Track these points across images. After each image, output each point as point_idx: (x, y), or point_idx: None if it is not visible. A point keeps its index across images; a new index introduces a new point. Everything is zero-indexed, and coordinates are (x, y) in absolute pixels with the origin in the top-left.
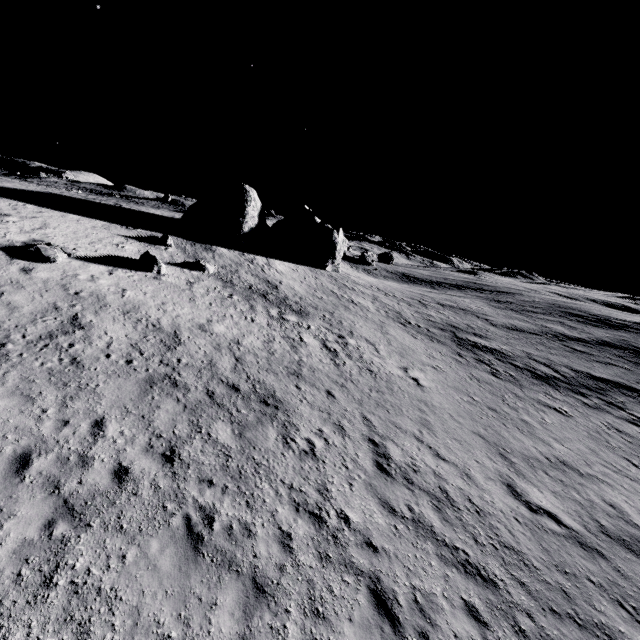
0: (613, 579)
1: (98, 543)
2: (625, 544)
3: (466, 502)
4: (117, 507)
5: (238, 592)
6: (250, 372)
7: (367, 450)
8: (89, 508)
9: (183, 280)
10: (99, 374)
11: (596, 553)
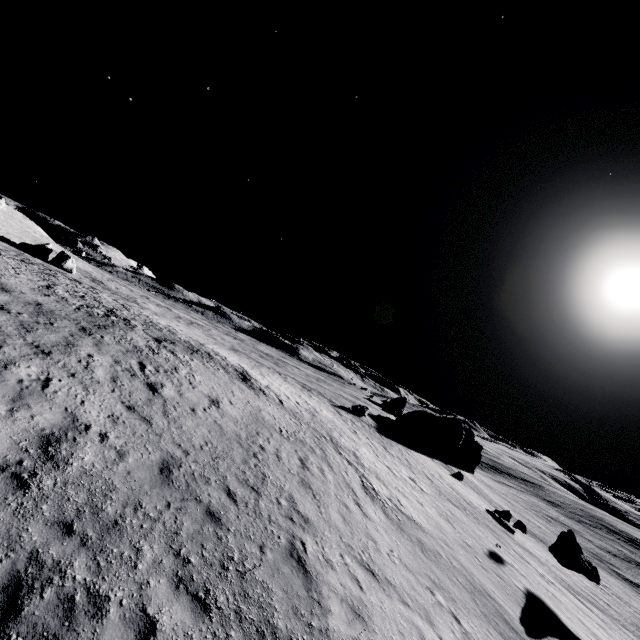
0: None
1: None
2: None
3: None
4: None
5: None
6: None
7: None
8: None
9: None
10: None
11: None
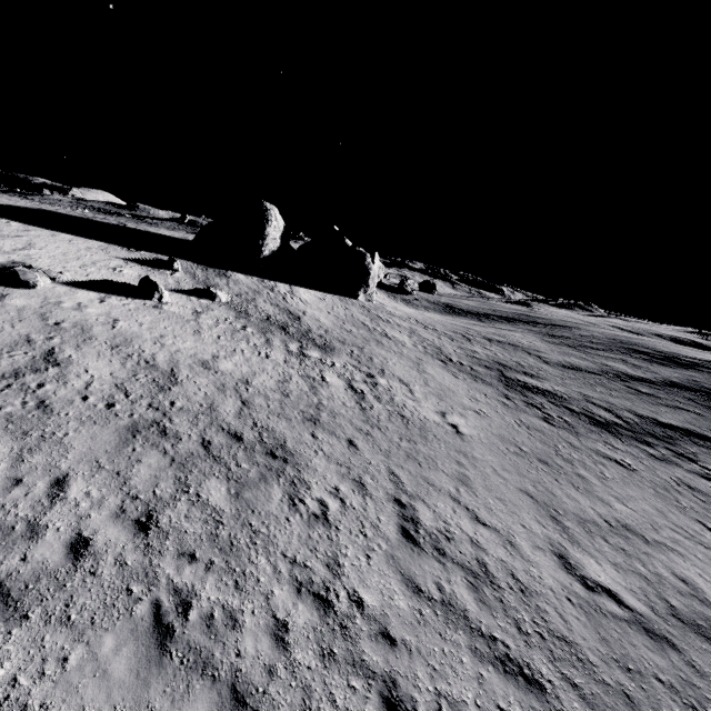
0: (687, 677)
1: (34, 641)
2: (700, 630)
3: (509, 578)
4: (67, 591)
5: (211, 706)
6: (258, 418)
7: (392, 513)
8: (30, 593)
9: (189, 309)
10: (70, 420)
11: (665, 643)
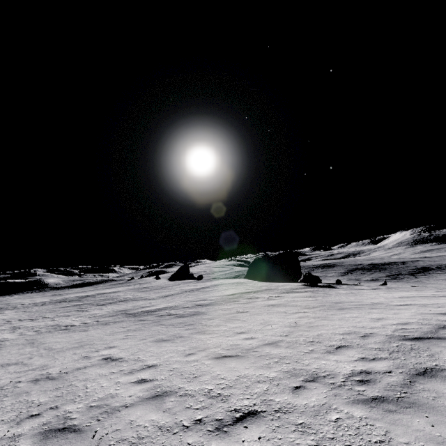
0: None
1: None
2: None
3: None
4: None
5: None
6: None
7: None
8: None
9: None
10: None
11: None
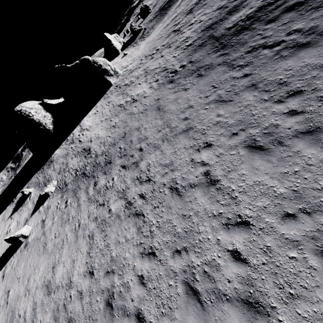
0: None
1: None
2: None
3: None
4: None
5: None
6: None
7: None
8: None
9: (39, 225)
10: None
11: None
